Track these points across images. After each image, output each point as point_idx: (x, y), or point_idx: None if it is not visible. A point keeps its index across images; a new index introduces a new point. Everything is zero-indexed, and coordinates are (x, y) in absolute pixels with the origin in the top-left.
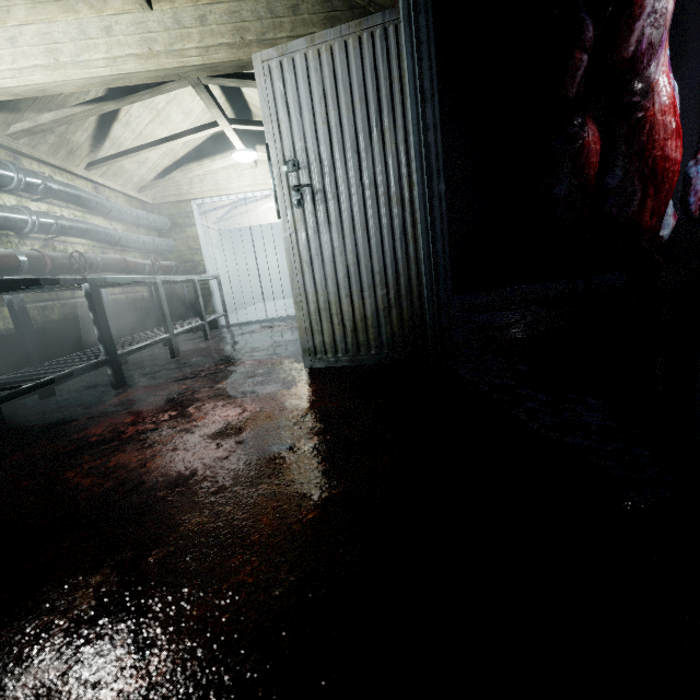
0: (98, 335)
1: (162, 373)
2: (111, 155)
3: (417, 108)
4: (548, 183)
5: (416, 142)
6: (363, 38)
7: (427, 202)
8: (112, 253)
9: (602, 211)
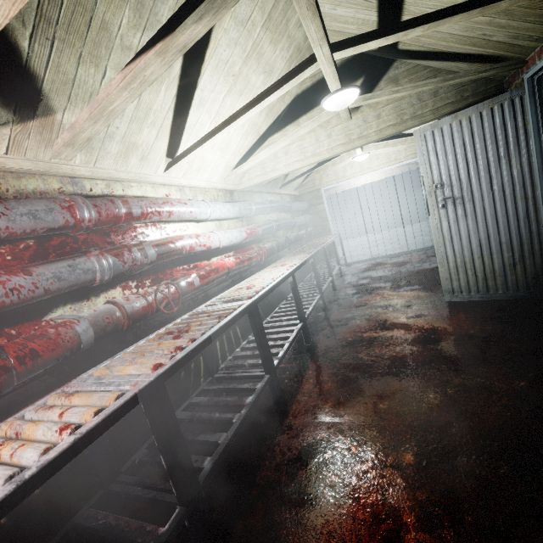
0: (316, 284)
1: (340, 301)
2: (292, 179)
3: (539, 143)
4: None
5: (539, 163)
6: (494, 108)
7: None
8: (289, 231)
9: None
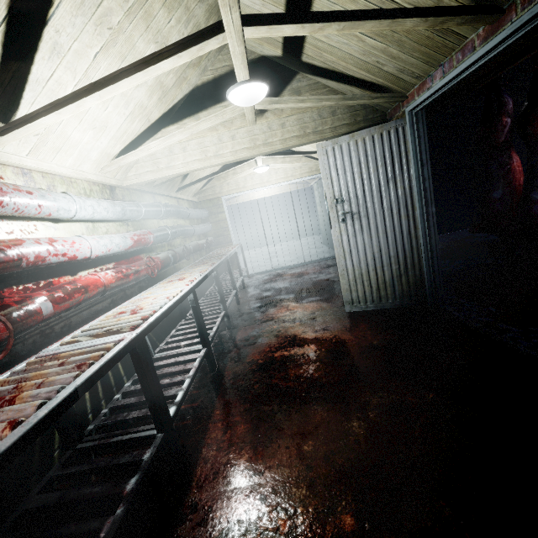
0: (220, 299)
1: (246, 317)
2: (191, 183)
3: (418, 169)
4: (487, 190)
5: (417, 187)
6: (383, 134)
7: (424, 218)
8: (187, 239)
9: (530, 213)
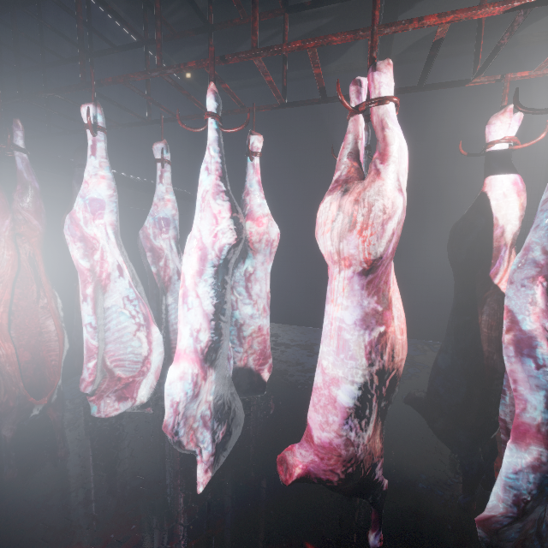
0: None
1: None
2: None
3: None
4: None
5: None
6: None
7: None
8: None
9: None
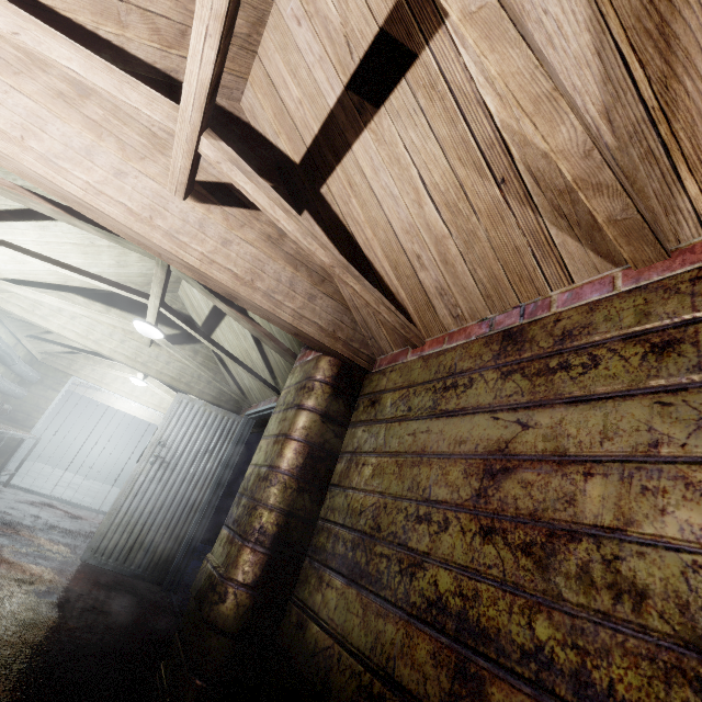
0: None
1: None
2: (52, 340)
3: (229, 456)
4: None
5: (221, 469)
6: (225, 417)
7: (211, 497)
8: None
9: None
